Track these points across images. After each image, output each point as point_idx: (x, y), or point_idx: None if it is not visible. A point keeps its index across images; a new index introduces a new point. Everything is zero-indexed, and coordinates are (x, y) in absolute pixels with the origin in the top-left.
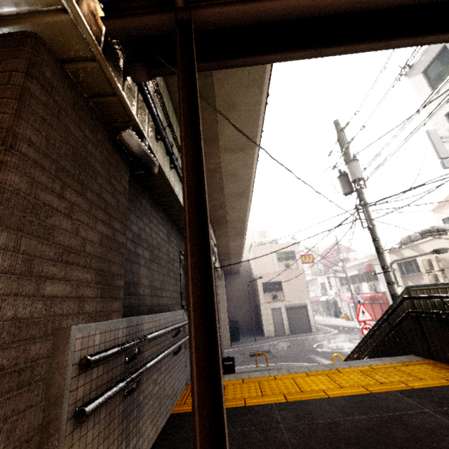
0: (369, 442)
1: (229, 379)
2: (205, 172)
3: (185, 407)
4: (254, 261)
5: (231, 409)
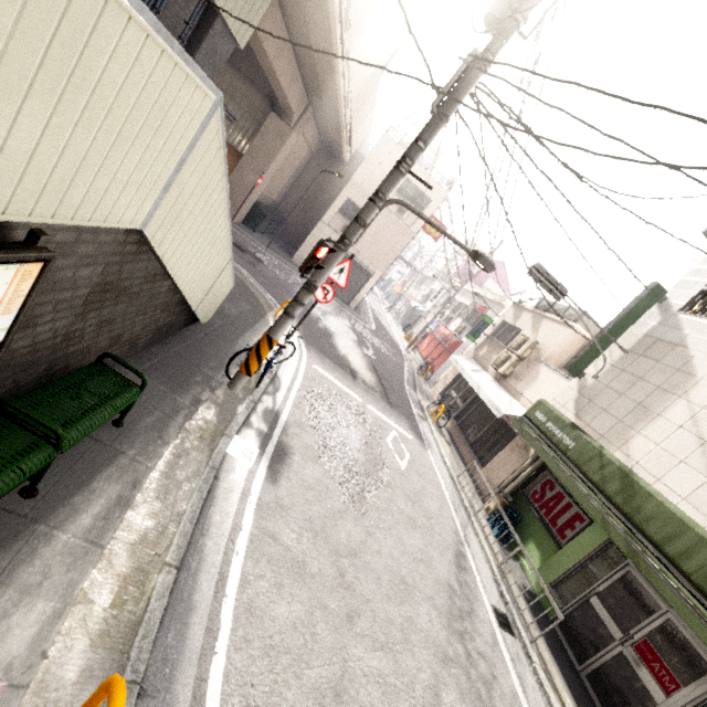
0: None
1: None
2: None
3: None
4: (367, 158)
5: None
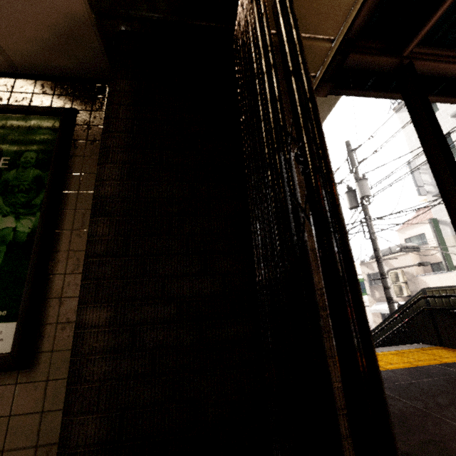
0: (451, 391)
1: None
2: None
3: None
4: None
5: None
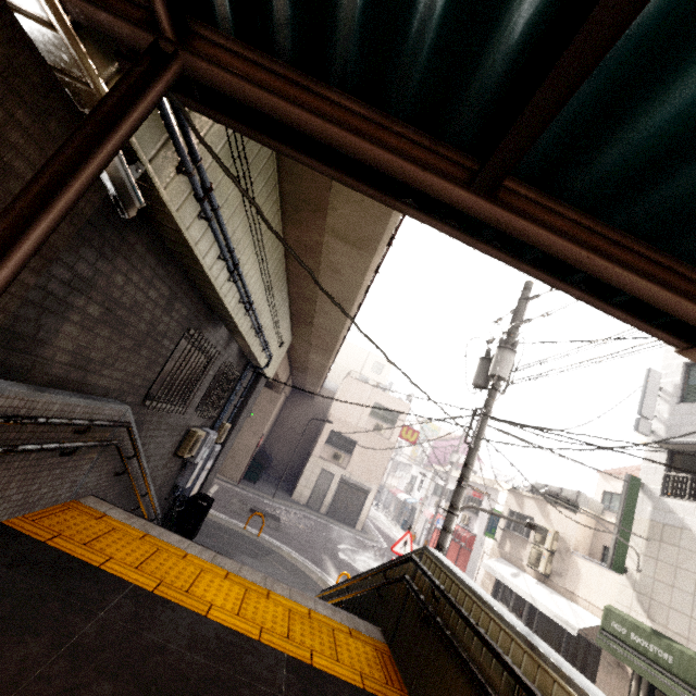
0: (162, 690)
1: (132, 524)
2: (299, 244)
3: (29, 525)
4: (339, 395)
5: (77, 560)
